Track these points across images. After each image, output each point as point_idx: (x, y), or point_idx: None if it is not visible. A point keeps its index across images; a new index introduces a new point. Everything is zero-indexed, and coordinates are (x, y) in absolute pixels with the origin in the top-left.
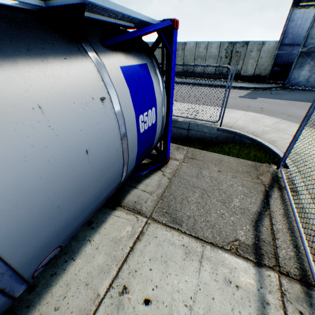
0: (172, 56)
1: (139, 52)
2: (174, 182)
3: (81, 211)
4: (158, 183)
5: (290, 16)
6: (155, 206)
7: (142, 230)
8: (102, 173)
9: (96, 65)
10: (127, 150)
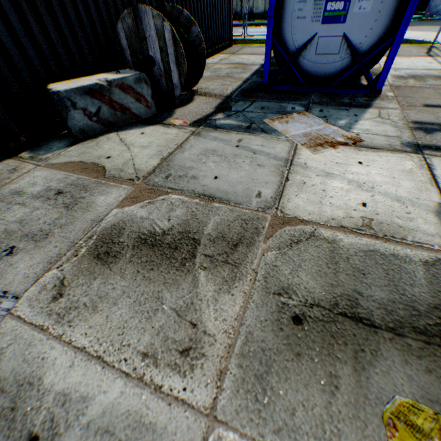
0: None
1: None
2: None
3: None
4: None
5: None
6: None
7: None
8: None
9: None
10: None
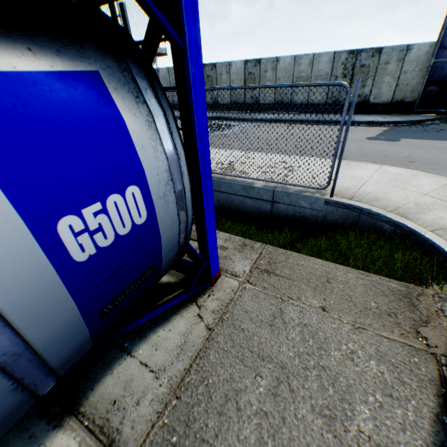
0: (186, 55)
1: (69, 40)
2: (218, 340)
3: None
4: (181, 342)
5: None
6: (154, 421)
7: None
8: None
9: None
10: (10, 329)
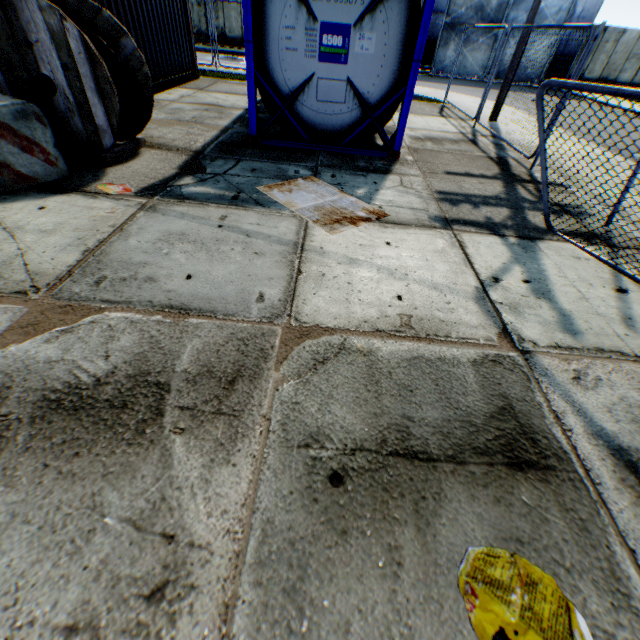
0: None
1: None
2: None
3: None
4: None
5: None
6: None
7: None
8: None
9: None
10: None
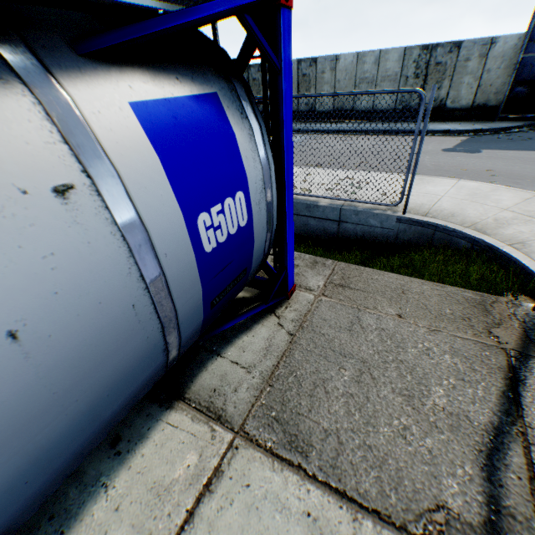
0: (280, 73)
1: (195, 67)
2: (301, 343)
3: (35, 466)
4: (266, 345)
5: None
6: (254, 403)
7: (220, 463)
8: (88, 370)
9: (43, 102)
10: (169, 297)
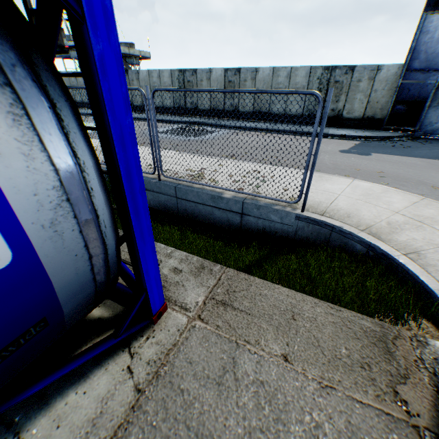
0: (84, 22)
1: None
2: (147, 409)
3: None
4: (96, 413)
5: (422, 26)
6: None
7: None
8: None
9: None
10: None
